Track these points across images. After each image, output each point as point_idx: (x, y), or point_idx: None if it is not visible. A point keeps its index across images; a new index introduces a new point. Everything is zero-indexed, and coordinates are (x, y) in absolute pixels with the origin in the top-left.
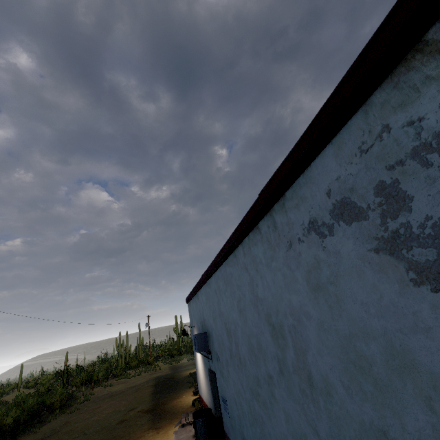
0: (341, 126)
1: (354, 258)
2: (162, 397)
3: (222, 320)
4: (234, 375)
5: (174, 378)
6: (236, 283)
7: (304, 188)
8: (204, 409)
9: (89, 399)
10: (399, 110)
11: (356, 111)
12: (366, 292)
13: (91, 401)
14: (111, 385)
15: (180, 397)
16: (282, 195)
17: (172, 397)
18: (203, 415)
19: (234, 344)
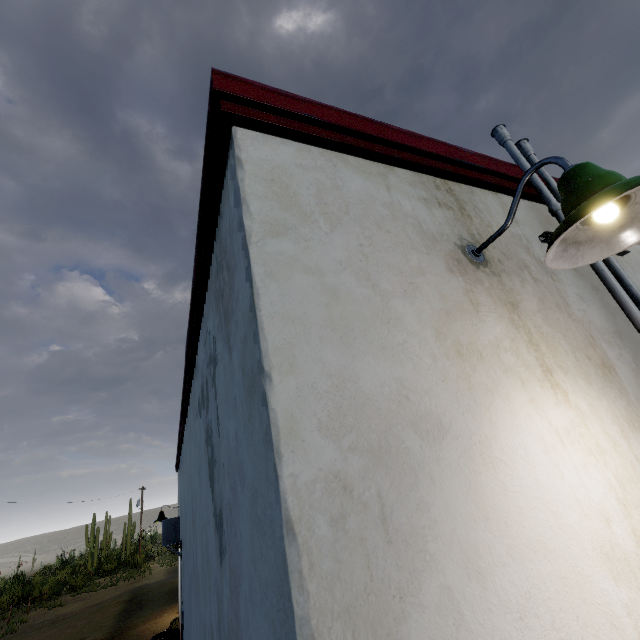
0: (199, 312)
1: (203, 445)
2: (132, 618)
3: (184, 499)
4: (185, 577)
5: (164, 587)
6: (187, 453)
7: (198, 360)
8: (171, 631)
9: (16, 629)
10: (208, 317)
11: (204, 303)
12: (204, 481)
13: (17, 634)
14: (61, 604)
15: (159, 617)
16: (194, 360)
17: (147, 617)
18: (165, 639)
19: (186, 534)
